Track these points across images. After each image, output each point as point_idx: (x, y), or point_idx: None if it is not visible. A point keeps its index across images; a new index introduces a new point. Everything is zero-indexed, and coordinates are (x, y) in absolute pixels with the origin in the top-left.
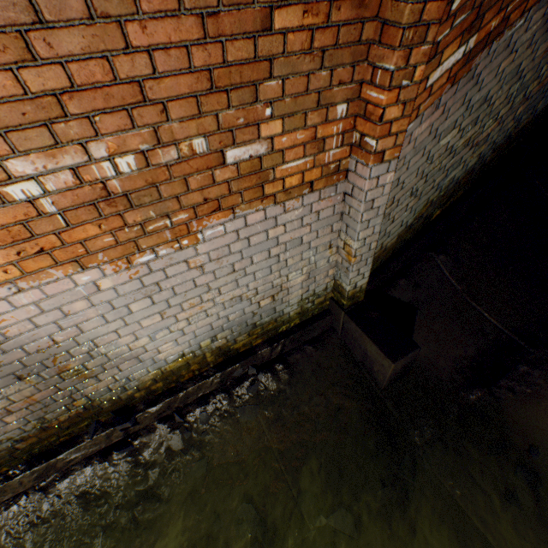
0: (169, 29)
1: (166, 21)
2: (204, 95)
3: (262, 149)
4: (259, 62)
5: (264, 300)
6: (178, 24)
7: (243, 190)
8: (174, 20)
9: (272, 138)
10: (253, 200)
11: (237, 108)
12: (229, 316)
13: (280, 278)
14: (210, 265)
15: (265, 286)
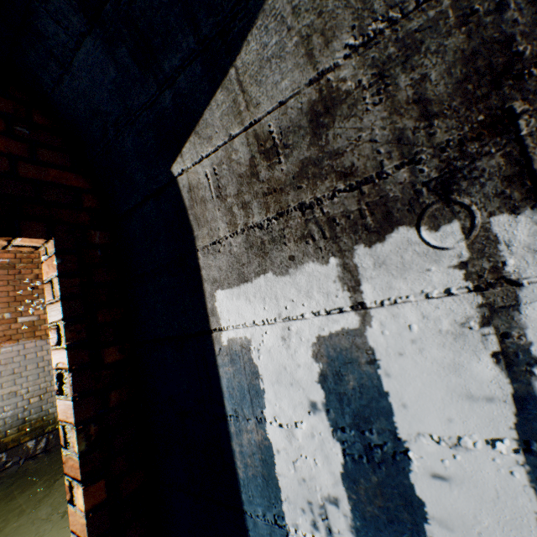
0: (5, 288)
1: (4, 287)
2: (13, 302)
3: (36, 318)
4: (35, 295)
5: (34, 398)
6: (8, 287)
7: (25, 332)
8: (7, 286)
9: (41, 315)
10: (30, 337)
11: (25, 305)
12: (6, 407)
13: (46, 382)
14: (0, 367)
15: (35, 387)
